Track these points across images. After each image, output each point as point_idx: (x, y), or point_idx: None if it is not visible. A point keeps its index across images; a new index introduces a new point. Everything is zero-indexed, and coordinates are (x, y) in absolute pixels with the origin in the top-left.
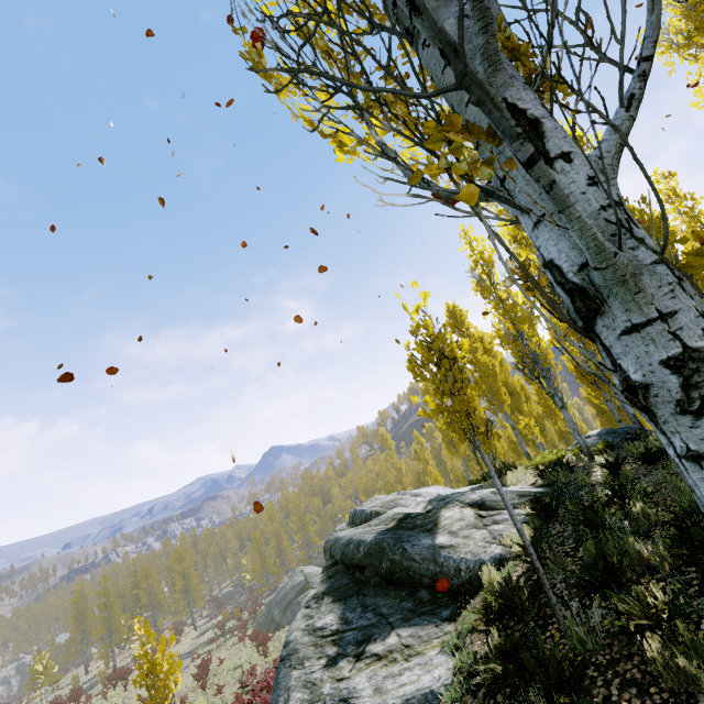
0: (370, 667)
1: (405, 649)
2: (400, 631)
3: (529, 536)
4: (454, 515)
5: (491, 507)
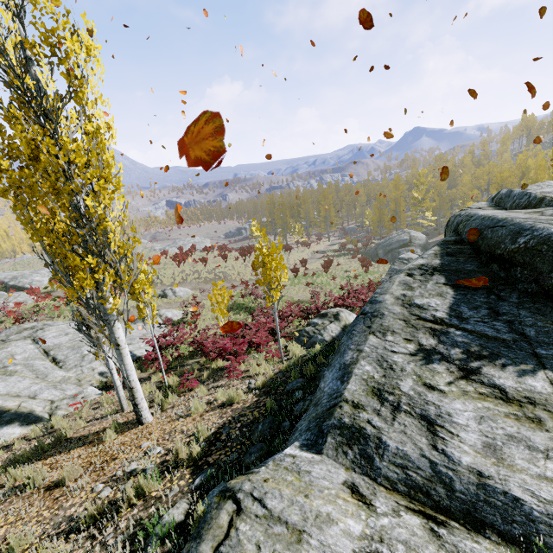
0: (484, 400)
1: None
2: None
3: None
4: None
5: None
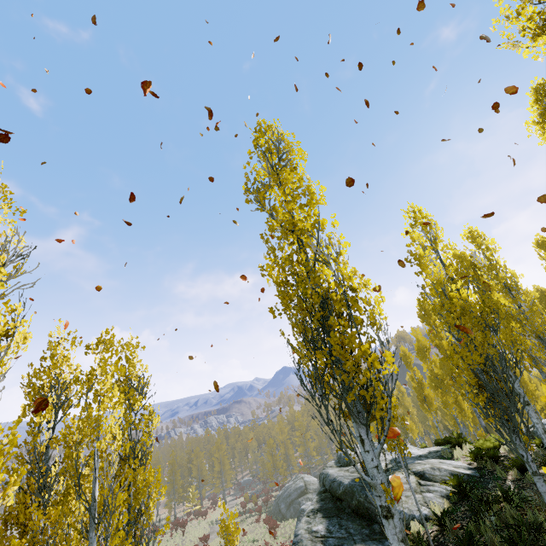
0: None
1: None
2: None
3: (446, 507)
4: (403, 478)
5: (428, 478)
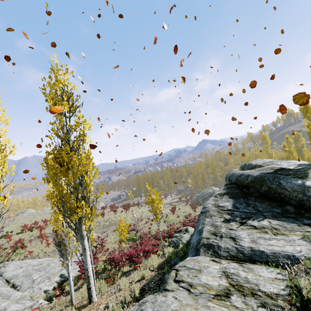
0: (249, 230)
1: (273, 229)
2: (271, 221)
3: None
4: None
5: None
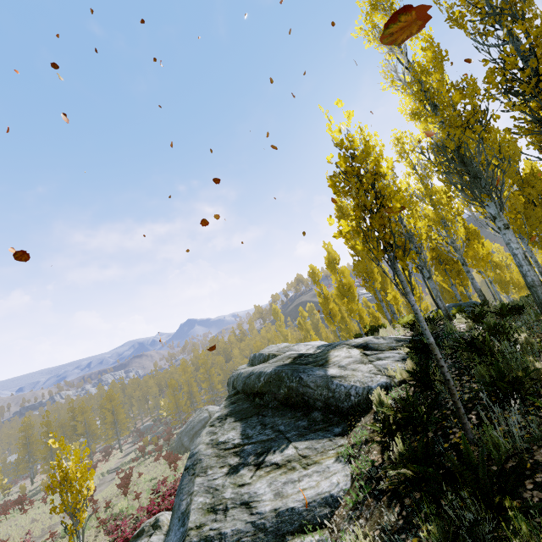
0: (270, 474)
1: (302, 459)
2: (297, 445)
3: (412, 367)
4: (342, 354)
5: (373, 348)
